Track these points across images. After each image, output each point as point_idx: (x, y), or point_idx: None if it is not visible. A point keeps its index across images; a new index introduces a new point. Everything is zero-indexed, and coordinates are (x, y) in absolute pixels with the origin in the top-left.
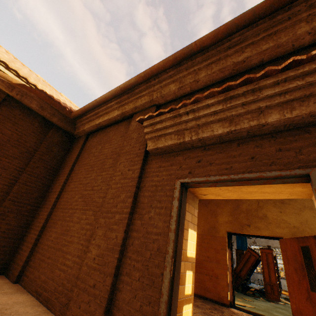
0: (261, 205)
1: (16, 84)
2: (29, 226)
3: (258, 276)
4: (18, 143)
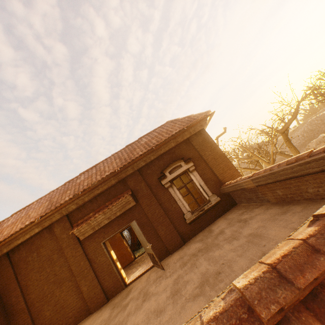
0: None
1: None
2: None
3: None
4: None
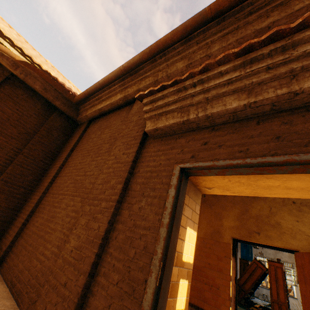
0: (274, 211)
1: (19, 61)
2: (20, 210)
3: (263, 290)
4: (17, 123)
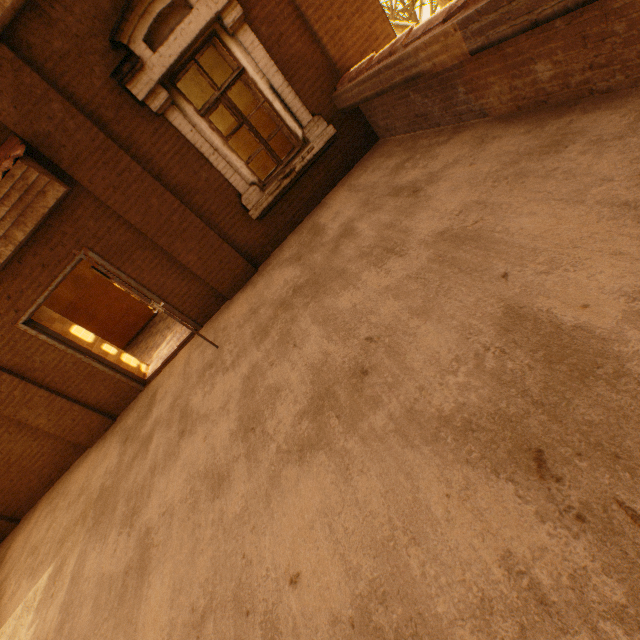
0: None
1: None
2: None
3: None
4: None
